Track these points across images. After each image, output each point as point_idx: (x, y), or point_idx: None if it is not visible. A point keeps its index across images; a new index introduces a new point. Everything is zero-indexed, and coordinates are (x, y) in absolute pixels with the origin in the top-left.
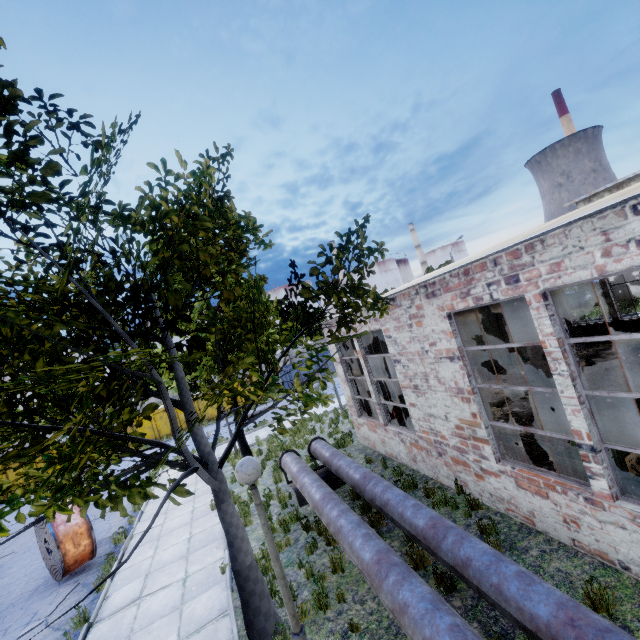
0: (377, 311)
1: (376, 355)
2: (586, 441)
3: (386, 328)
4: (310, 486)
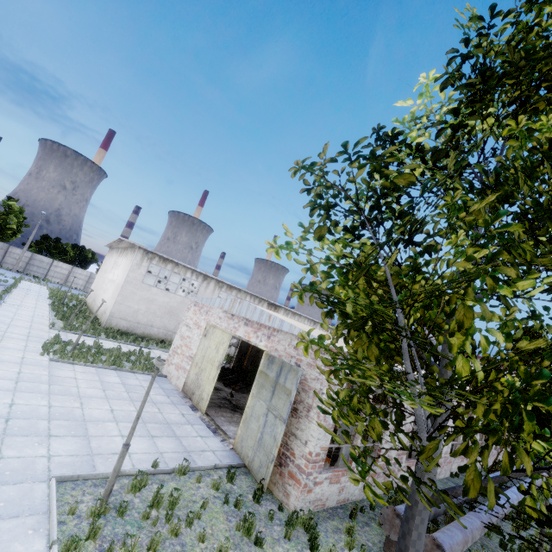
0: None
1: None
2: None
3: None
4: (473, 524)
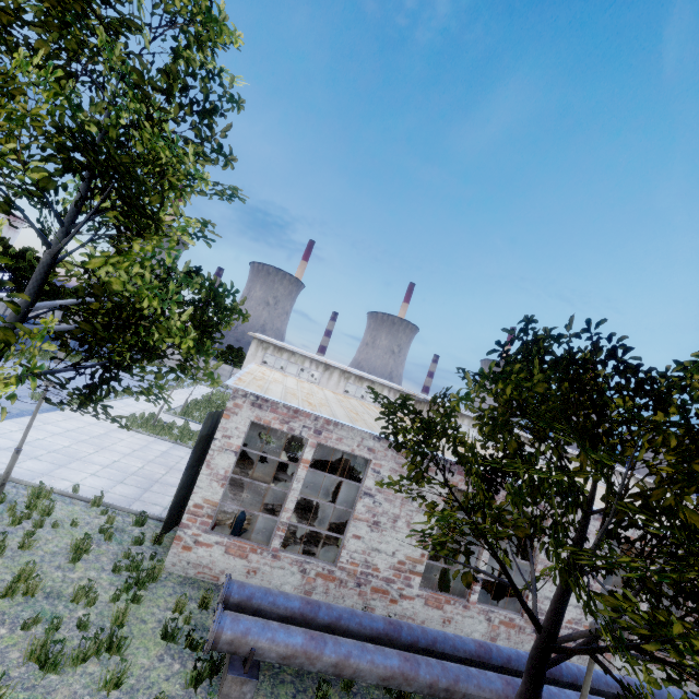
0: (380, 445)
1: (332, 475)
2: (481, 575)
3: (380, 463)
4: (368, 652)
